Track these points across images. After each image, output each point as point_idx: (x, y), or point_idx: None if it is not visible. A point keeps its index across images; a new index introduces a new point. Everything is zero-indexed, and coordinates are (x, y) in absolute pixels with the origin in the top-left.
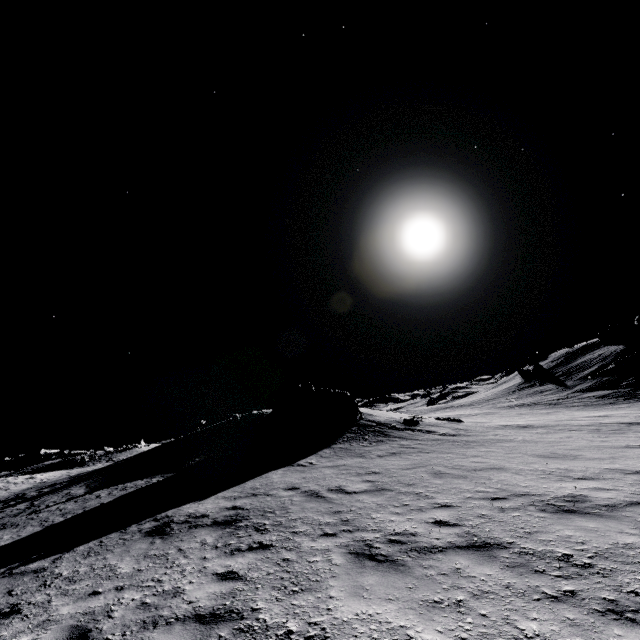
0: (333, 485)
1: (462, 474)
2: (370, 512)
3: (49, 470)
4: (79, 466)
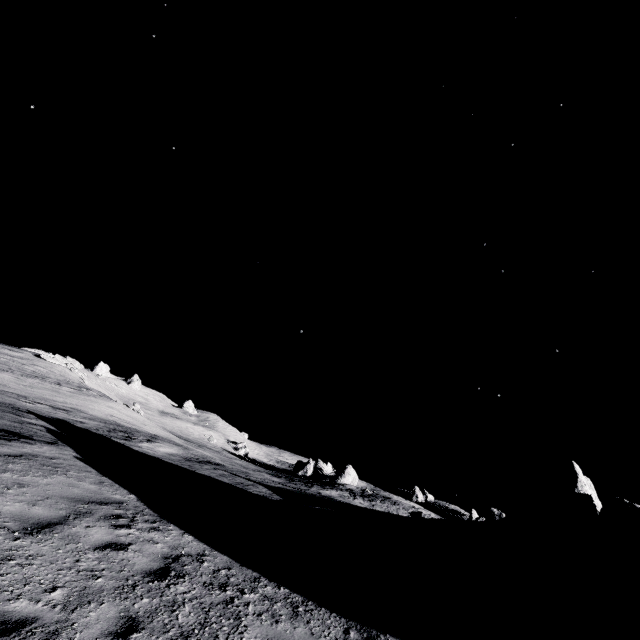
0: None
1: None
2: None
3: None
4: None
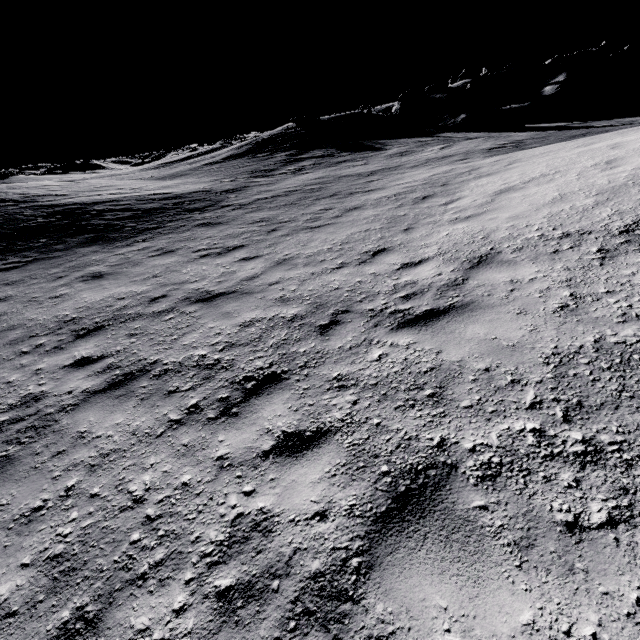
0: None
1: None
2: None
3: None
4: None
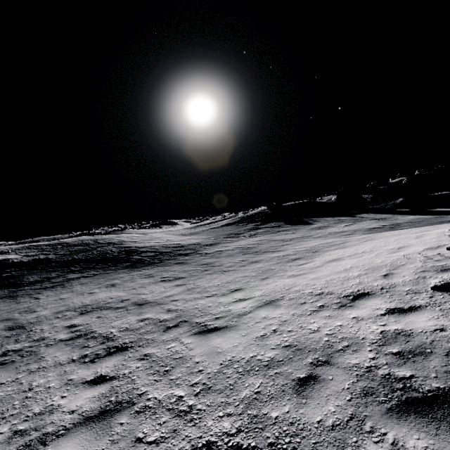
0: None
1: None
2: None
3: None
4: None
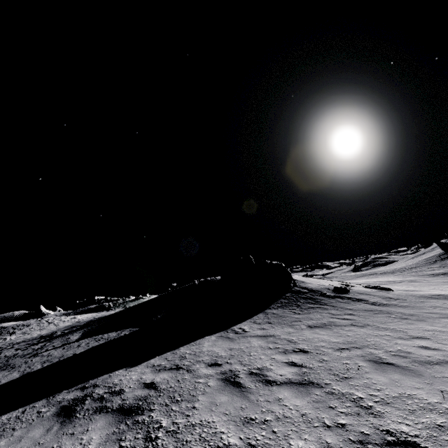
0: (255, 365)
1: (413, 368)
2: (289, 432)
3: (90, 312)
4: (106, 310)
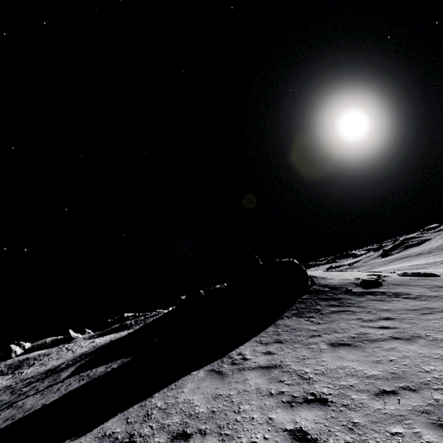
0: (239, 440)
1: None
2: None
3: (112, 332)
4: (128, 329)
